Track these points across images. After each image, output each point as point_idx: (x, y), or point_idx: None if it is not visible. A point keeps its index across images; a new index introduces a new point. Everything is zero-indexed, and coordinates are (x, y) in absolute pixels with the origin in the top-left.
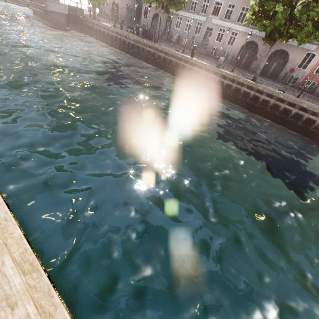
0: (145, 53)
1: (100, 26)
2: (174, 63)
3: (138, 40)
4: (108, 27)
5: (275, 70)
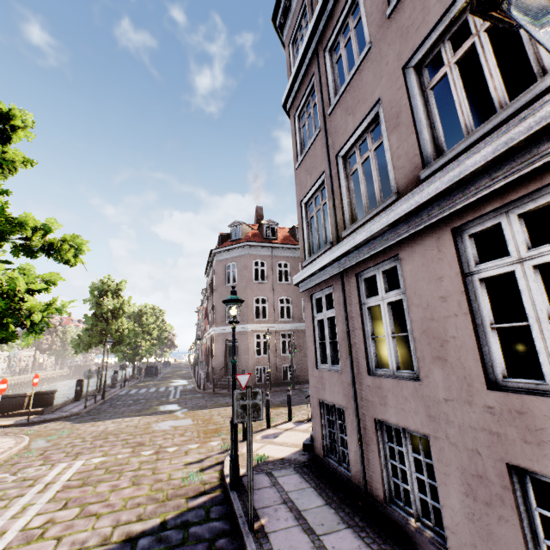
0: None
1: None
2: None
3: None
4: None
5: None
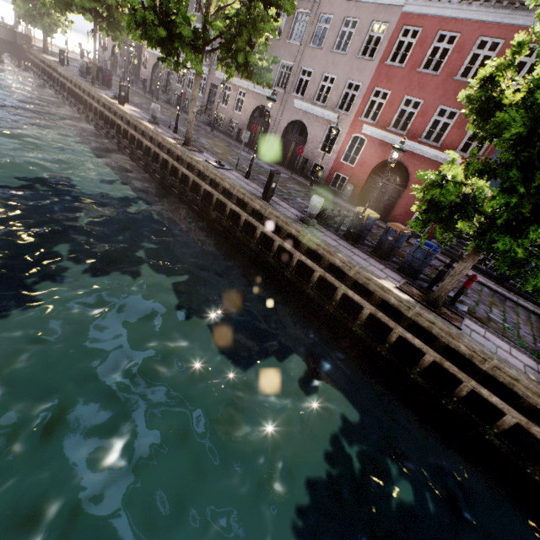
0: (75, 98)
1: (41, 59)
2: (98, 111)
3: (69, 77)
4: (46, 60)
5: (296, 153)
